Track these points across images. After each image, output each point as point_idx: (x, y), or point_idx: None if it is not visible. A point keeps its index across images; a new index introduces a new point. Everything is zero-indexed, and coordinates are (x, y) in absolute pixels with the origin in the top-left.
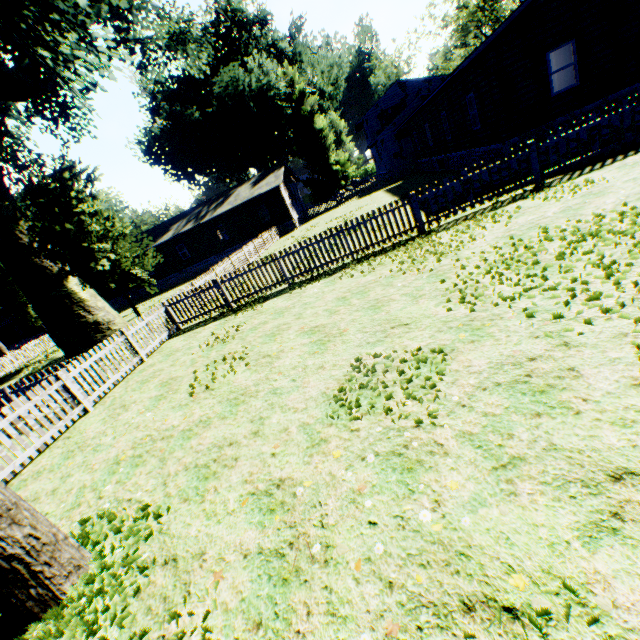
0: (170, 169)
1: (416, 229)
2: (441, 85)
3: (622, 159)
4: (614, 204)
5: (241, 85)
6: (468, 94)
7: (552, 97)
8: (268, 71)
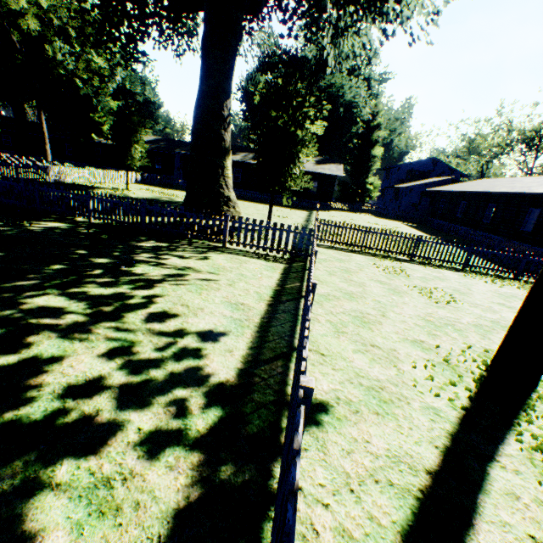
0: (247, 110)
1: (512, 274)
2: (526, 193)
3: None
4: None
5: (338, 91)
6: (534, 207)
7: None
8: (361, 95)
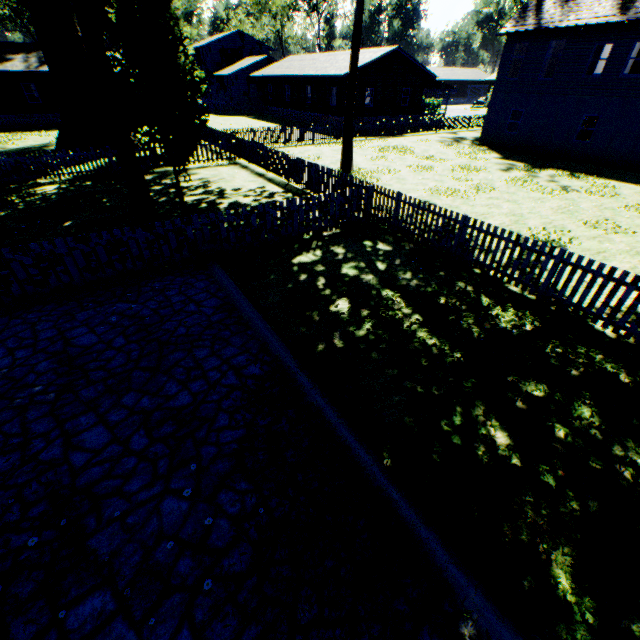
0: None
1: (336, 139)
2: (326, 76)
3: (391, 138)
4: (397, 145)
5: None
6: (333, 86)
7: (365, 107)
8: None
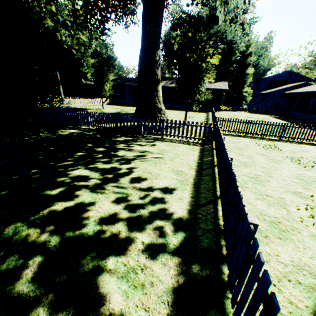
0: (165, 54)
1: None
2: None
3: None
4: None
5: (222, 35)
6: None
7: None
8: (238, 35)
